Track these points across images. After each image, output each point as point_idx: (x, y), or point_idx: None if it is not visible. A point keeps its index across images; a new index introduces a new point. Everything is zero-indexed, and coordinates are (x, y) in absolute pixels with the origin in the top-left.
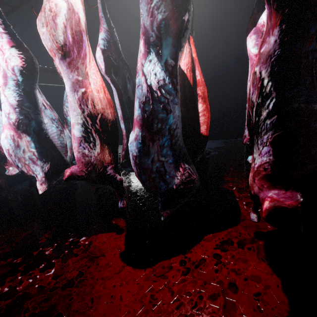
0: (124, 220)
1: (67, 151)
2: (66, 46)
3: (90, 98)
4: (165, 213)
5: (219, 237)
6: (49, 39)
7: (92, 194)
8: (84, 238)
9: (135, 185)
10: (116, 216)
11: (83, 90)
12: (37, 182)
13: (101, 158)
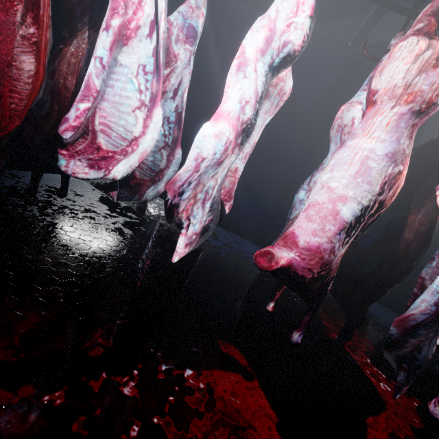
0: (239, 351)
1: (155, 180)
2: (435, 107)
3: (398, 183)
4: (404, 390)
5: (382, 424)
6: (431, 83)
7: (147, 268)
8: (191, 372)
9: (214, 283)
10: (220, 337)
11: (401, 169)
12: (180, 235)
13: (338, 263)
